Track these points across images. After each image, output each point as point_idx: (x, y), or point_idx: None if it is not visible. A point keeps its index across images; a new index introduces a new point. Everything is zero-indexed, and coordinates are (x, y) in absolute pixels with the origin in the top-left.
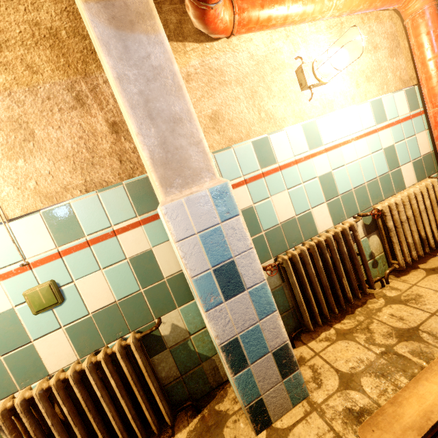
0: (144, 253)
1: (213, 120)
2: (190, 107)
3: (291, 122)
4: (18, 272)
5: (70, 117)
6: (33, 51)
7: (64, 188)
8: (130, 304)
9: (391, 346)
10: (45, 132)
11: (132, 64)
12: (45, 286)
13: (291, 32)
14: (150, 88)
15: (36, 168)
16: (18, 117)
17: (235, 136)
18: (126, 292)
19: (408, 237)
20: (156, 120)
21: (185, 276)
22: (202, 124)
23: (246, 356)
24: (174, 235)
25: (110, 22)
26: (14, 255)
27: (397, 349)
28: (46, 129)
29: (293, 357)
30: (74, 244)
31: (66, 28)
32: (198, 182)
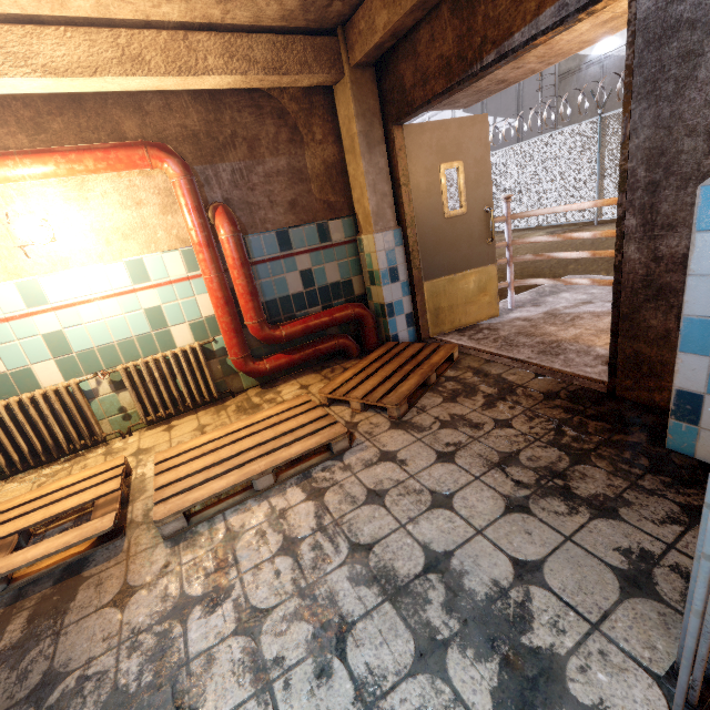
0: None
1: None
2: None
3: (3, 279)
4: None
5: None
6: None
7: None
8: None
9: None
10: None
11: None
12: None
13: None
14: None
15: None
16: None
17: None
18: None
19: (154, 396)
20: None
21: None
22: None
23: None
24: None
25: None
26: None
27: None
28: None
29: None
30: None
31: None
32: None
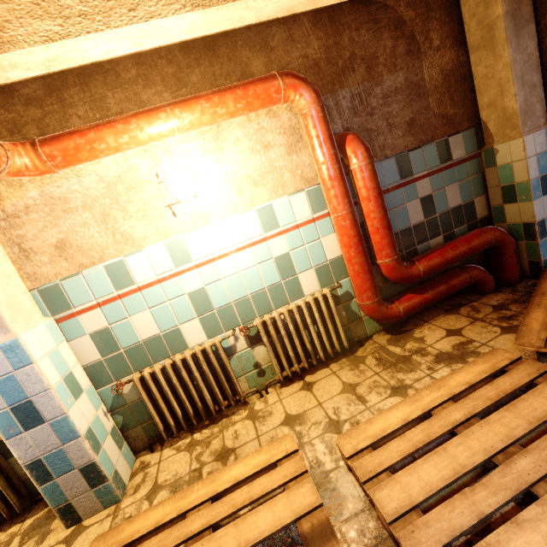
0: None
1: (59, 248)
2: None
3: (154, 241)
4: None
5: None
6: None
7: None
8: None
9: (204, 464)
10: None
11: None
12: None
13: (150, 146)
14: None
15: None
16: None
17: (87, 261)
18: None
19: (289, 351)
20: None
21: None
22: (47, 253)
23: (51, 472)
24: None
25: None
26: None
27: (205, 468)
28: None
29: (103, 472)
30: None
31: None
32: None
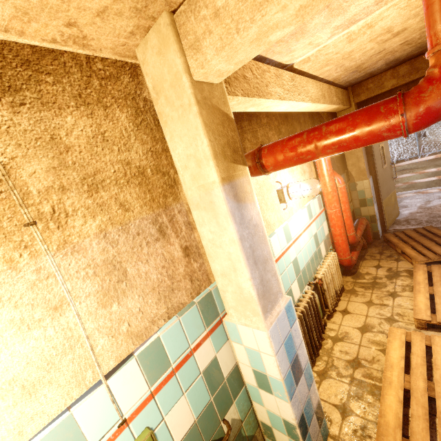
0: (212, 362)
1: None
2: (270, 249)
3: (277, 226)
4: (115, 435)
5: (155, 249)
6: (125, 189)
7: (152, 321)
8: (205, 417)
9: (352, 375)
10: (135, 268)
11: (245, 226)
12: (147, 438)
13: None
14: (254, 241)
15: (128, 308)
16: (113, 258)
17: None
18: (201, 407)
19: (331, 292)
20: (258, 264)
21: (236, 370)
22: None
23: (307, 423)
24: (274, 351)
25: (234, 197)
26: (112, 417)
27: (356, 376)
28: (136, 264)
29: (322, 408)
30: (163, 378)
31: (151, 166)
32: (277, 302)
